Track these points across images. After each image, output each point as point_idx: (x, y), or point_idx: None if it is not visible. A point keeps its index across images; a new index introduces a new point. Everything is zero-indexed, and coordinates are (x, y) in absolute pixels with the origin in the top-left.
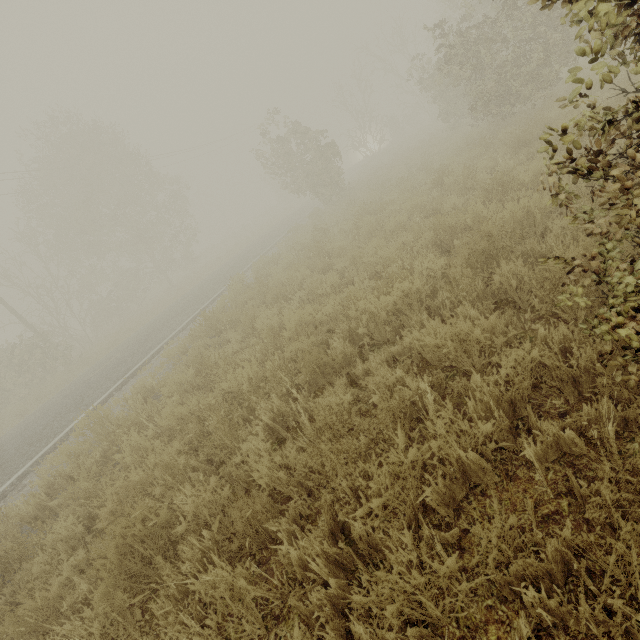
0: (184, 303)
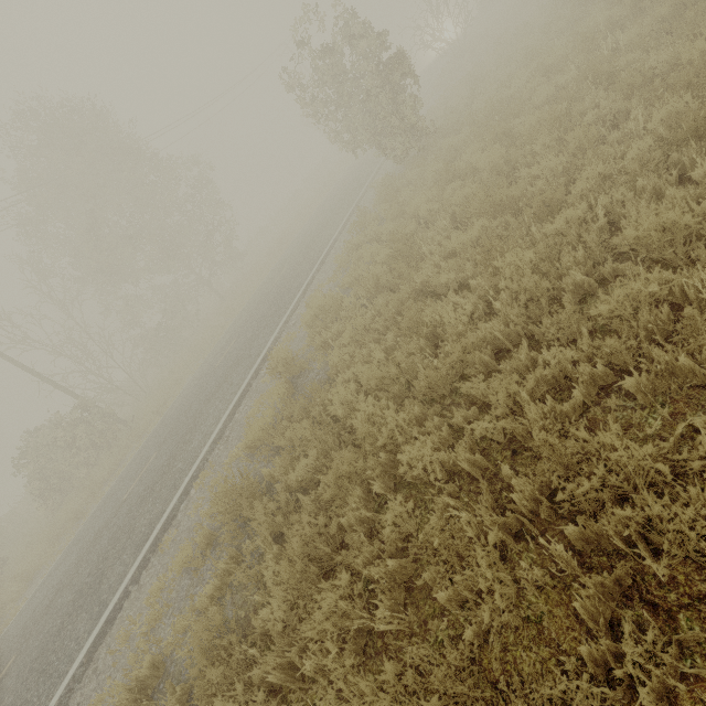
0: (226, 358)
